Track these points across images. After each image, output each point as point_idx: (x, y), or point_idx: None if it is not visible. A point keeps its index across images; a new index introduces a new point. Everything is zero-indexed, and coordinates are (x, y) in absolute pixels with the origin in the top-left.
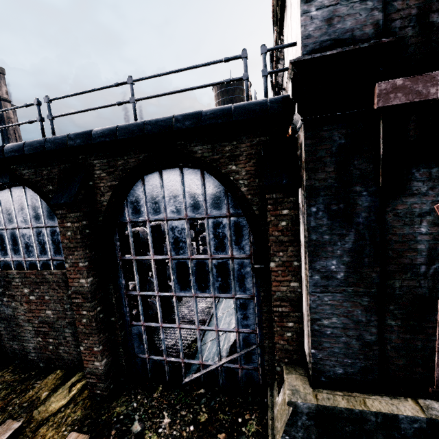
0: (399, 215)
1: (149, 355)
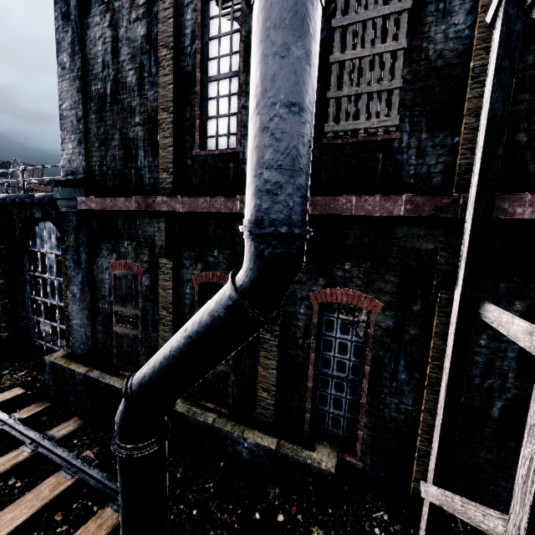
0: (99, 267)
1: (38, 340)
